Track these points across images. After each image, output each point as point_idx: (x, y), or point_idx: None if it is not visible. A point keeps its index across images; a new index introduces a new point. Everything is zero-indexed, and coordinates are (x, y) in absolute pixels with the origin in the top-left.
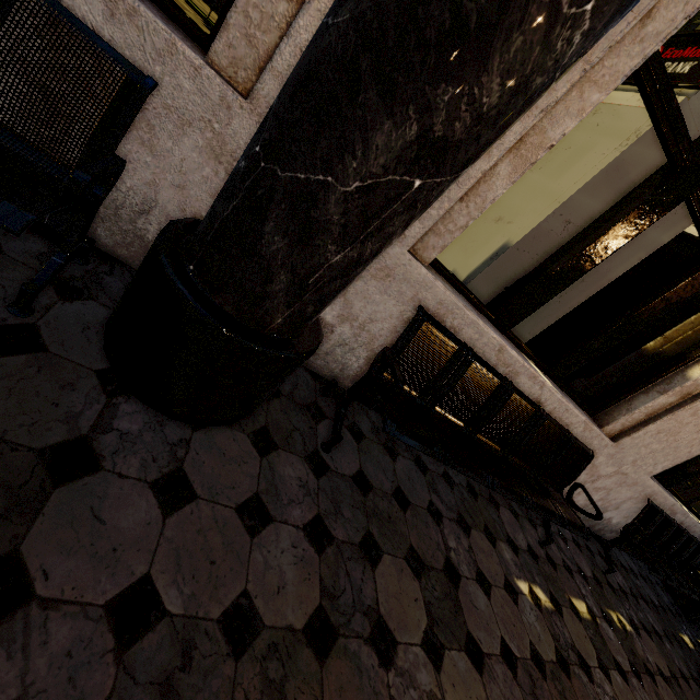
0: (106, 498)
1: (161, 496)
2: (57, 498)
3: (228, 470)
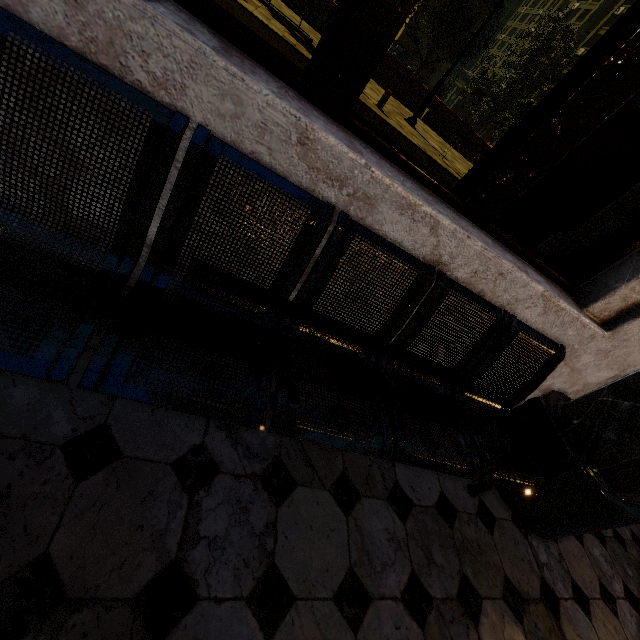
0: (571, 619)
1: (580, 605)
2: (563, 629)
3: (582, 568)
